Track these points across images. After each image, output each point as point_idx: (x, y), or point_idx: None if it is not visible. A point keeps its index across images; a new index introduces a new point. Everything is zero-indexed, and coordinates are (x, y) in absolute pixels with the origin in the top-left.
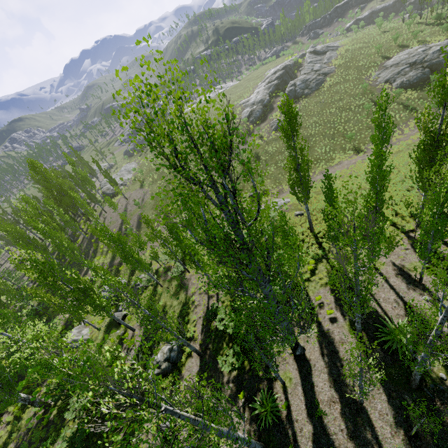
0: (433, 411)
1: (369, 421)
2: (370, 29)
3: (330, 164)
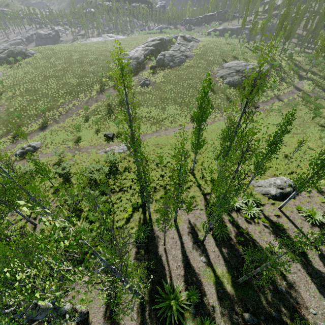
0: None
1: None
2: (221, 39)
3: (173, 124)
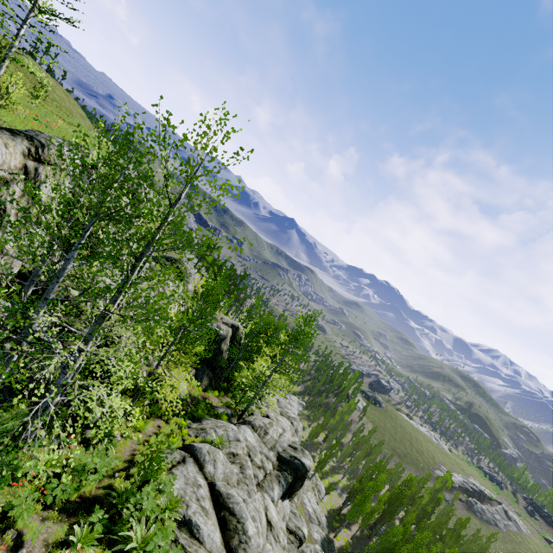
0: None
1: None
2: None
3: None
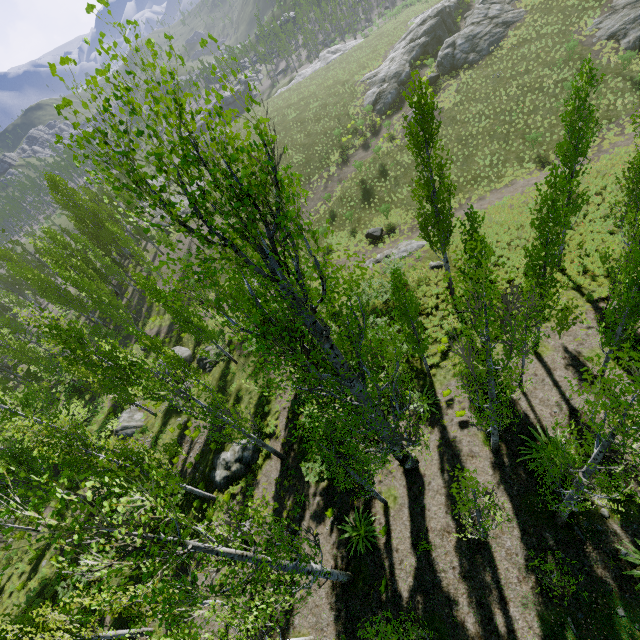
0: (581, 556)
1: (492, 560)
2: None
3: (495, 184)
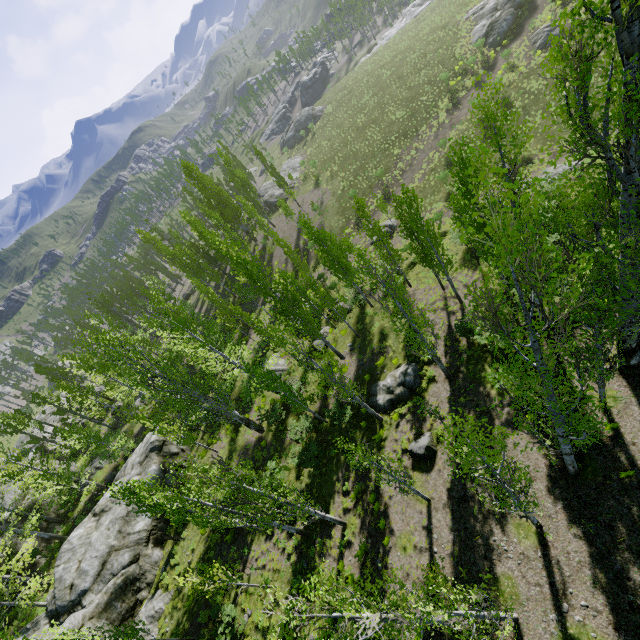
0: None
1: None
2: None
3: None
